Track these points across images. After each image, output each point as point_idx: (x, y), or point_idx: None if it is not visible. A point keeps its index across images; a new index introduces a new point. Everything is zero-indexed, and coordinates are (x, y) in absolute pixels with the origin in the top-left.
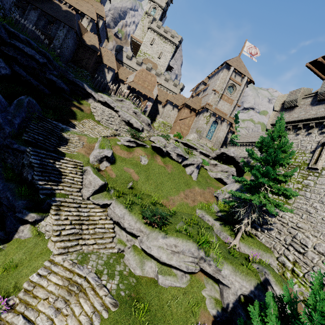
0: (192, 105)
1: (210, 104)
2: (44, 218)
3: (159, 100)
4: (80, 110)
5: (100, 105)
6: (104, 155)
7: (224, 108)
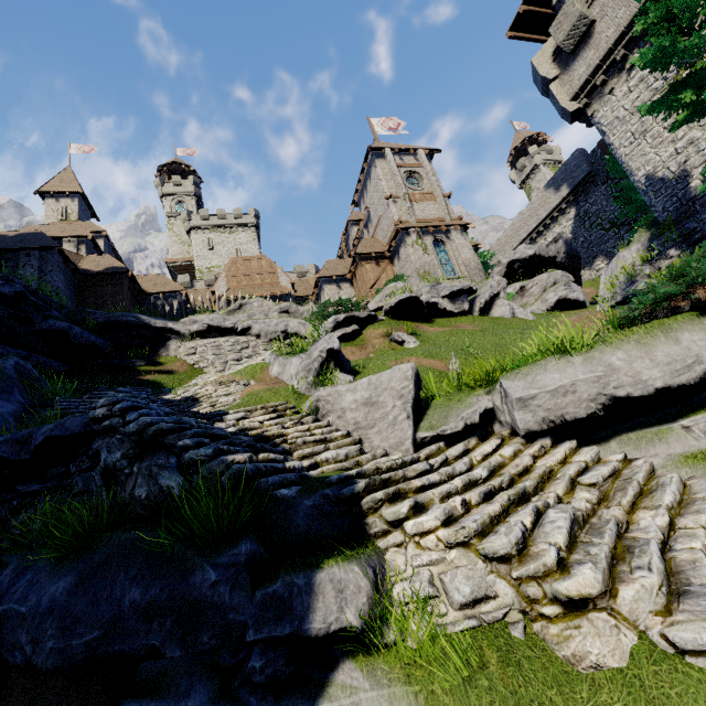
0: (371, 250)
1: (403, 220)
2: (384, 573)
3: (300, 298)
4: (164, 373)
5: (202, 341)
6: (324, 351)
7: (429, 213)
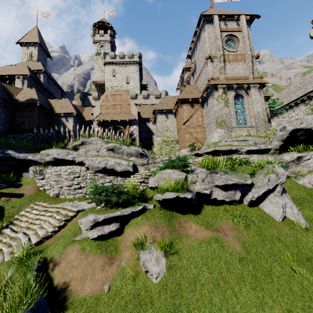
0: (189, 96)
1: (215, 77)
2: None
3: (145, 118)
4: (14, 197)
5: (51, 168)
6: None
7: (237, 71)
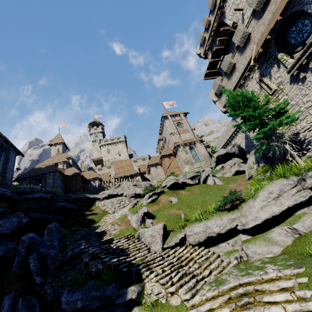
0: (166, 153)
1: (177, 141)
2: (144, 288)
3: (142, 172)
4: (94, 215)
5: (107, 200)
6: (142, 213)
7: (187, 137)
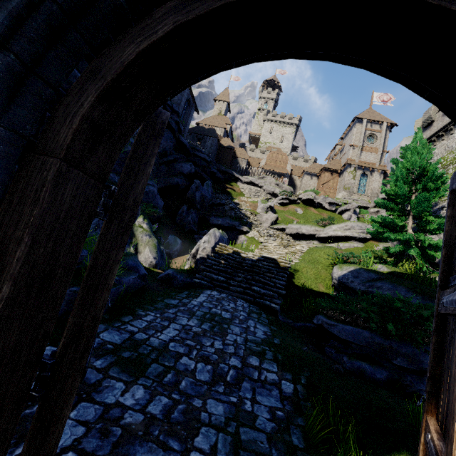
0: (332, 167)
1: (352, 159)
2: (250, 232)
3: (293, 176)
4: (233, 192)
5: (247, 185)
6: (269, 205)
7: (369, 159)
